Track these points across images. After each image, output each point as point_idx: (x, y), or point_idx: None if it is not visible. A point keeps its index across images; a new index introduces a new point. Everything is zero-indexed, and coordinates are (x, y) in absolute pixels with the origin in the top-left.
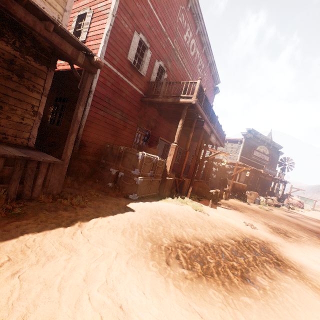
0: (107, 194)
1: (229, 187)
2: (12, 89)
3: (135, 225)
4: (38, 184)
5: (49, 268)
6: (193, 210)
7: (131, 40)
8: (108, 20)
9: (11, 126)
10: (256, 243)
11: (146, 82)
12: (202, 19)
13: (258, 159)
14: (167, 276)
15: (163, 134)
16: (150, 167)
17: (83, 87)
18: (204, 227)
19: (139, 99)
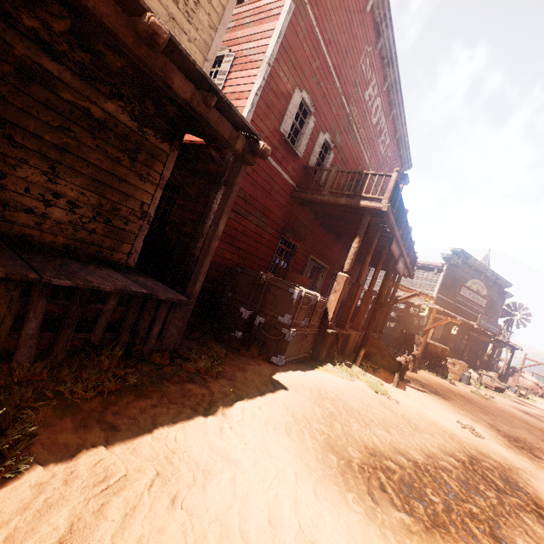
0: (237, 352)
1: (419, 350)
2: (120, 178)
3: (300, 418)
4: (152, 335)
5: (216, 495)
6: (372, 392)
7: (289, 101)
8: (260, 71)
9: (109, 234)
10: (492, 467)
11: (301, 167)
12: (397, 67)
13: (468, 302)
14: (381, 524)
15: (315, 250)
16: (306, 311)
17: (231, 185)
18: (400, 428)
19: (288, 194)
